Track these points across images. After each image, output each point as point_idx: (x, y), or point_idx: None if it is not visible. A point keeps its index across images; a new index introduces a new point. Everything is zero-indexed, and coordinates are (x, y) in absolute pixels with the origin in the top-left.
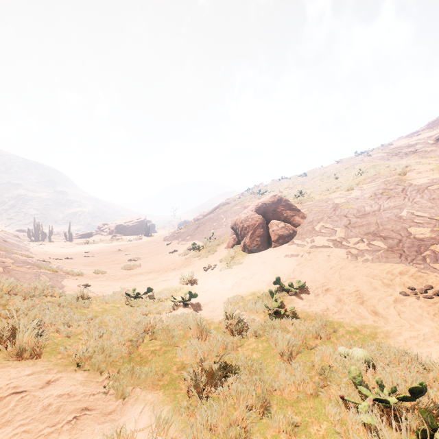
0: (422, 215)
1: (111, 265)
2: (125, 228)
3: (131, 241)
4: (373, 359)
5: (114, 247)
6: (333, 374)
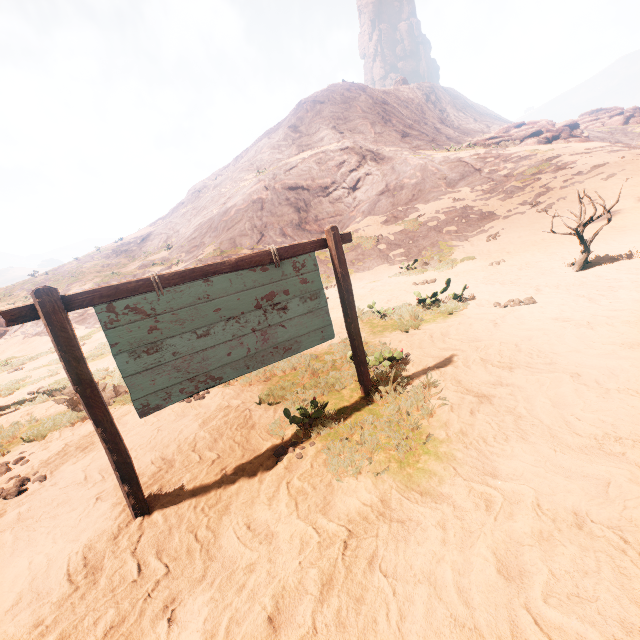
0: None
1: None
2: None
3: None
4: None
5: None
6: None
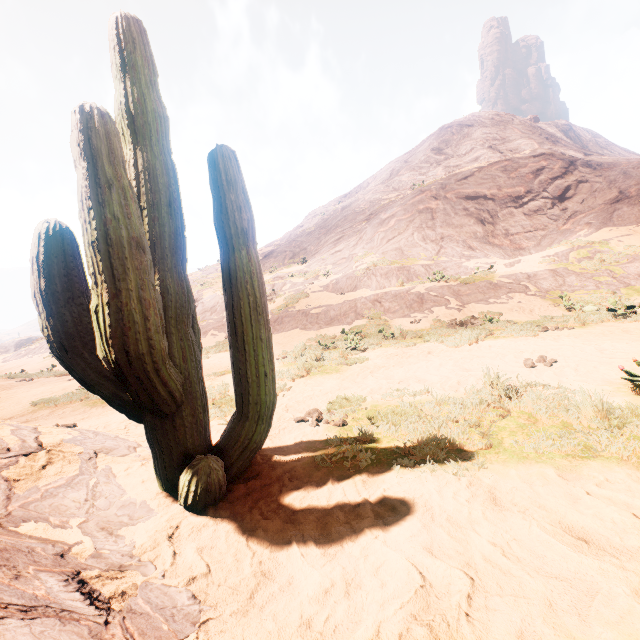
0: None
1: None
2: None
3: None
4: None
5: None
6: None
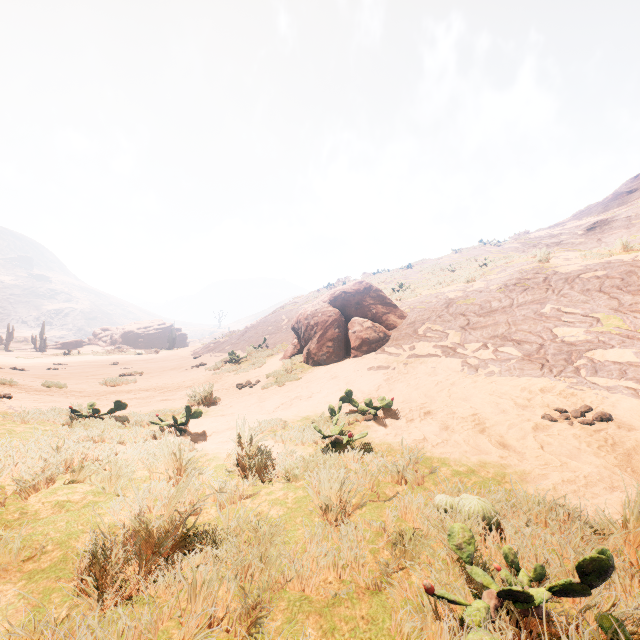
0: (573, 312)
1: (85, 380)
2: (137, 336)
3: (141, 354)
4: (499, 516)
5: (109, 360)
6: (418, 544)
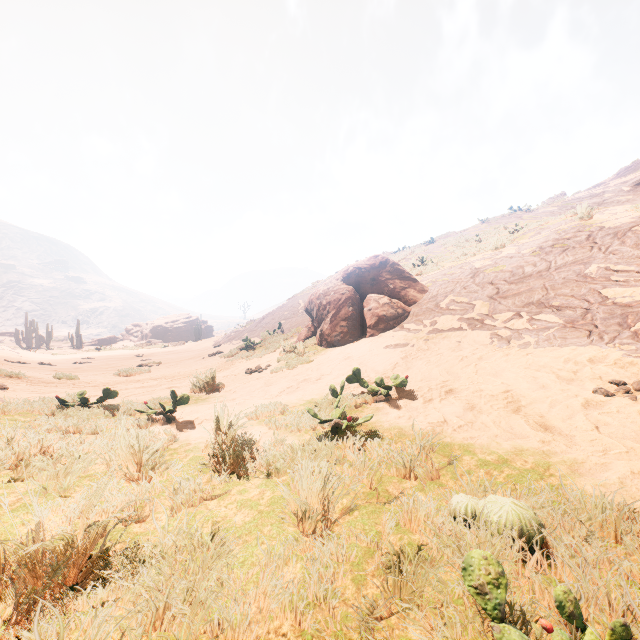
0: (626, 269)
1: (103, 372)
2: (166, 330)
3: (167, 346)
4: (544, 528)
5: (134, 353)
6: (421, 574)
